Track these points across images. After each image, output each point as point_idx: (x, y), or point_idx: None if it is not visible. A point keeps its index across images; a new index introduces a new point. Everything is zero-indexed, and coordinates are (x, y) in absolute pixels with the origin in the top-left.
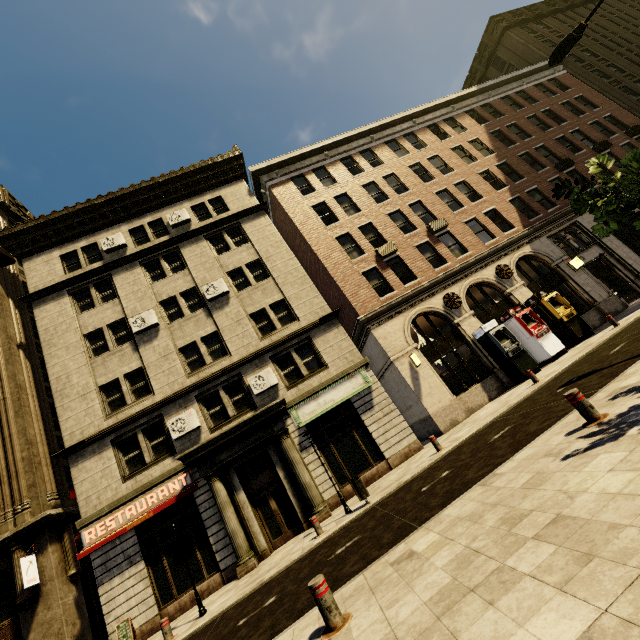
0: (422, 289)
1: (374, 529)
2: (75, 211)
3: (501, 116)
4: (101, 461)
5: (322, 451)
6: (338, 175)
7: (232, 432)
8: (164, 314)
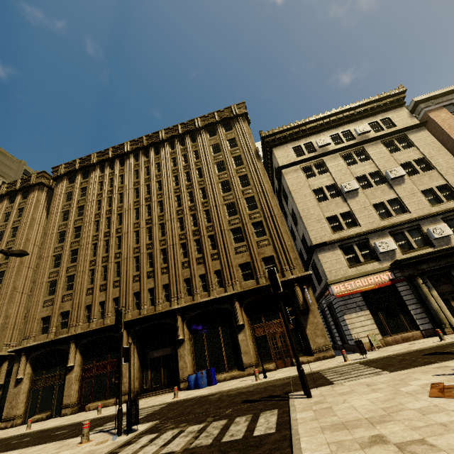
0: None
1: None
2: (301, 124)
3: None
4: (334, 255)
5: None
6: None
7: (433, 253)
8: (358, 184)
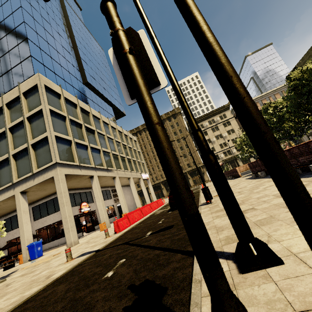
0: None
1: None
2: (199, 118)
3: None
4: None
5: (242, 162)
6: None
7: (230, 157)
8: (216, 138)
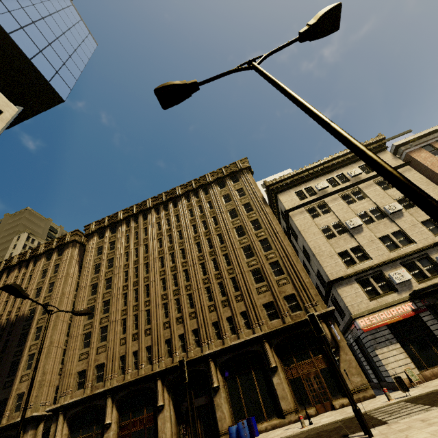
0: None
1: None
2: (299, 172)
3: None
4: (352, 288)
5: None
6: None
7: None
8: (361, 220)
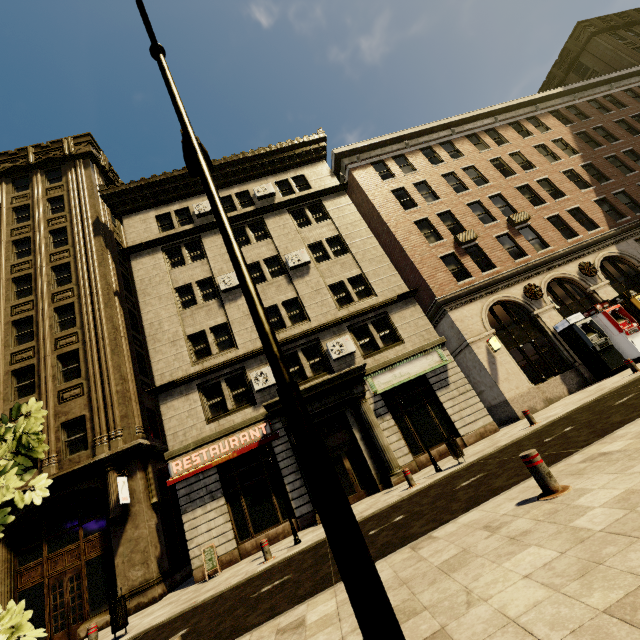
0: (501, 278)
1: (503, 466)
2: (172, 177)
3: (586, 118)
4: (188, 402)
5: (396, 421)
6: (418, 163)
7: (315, 388)
8: None
